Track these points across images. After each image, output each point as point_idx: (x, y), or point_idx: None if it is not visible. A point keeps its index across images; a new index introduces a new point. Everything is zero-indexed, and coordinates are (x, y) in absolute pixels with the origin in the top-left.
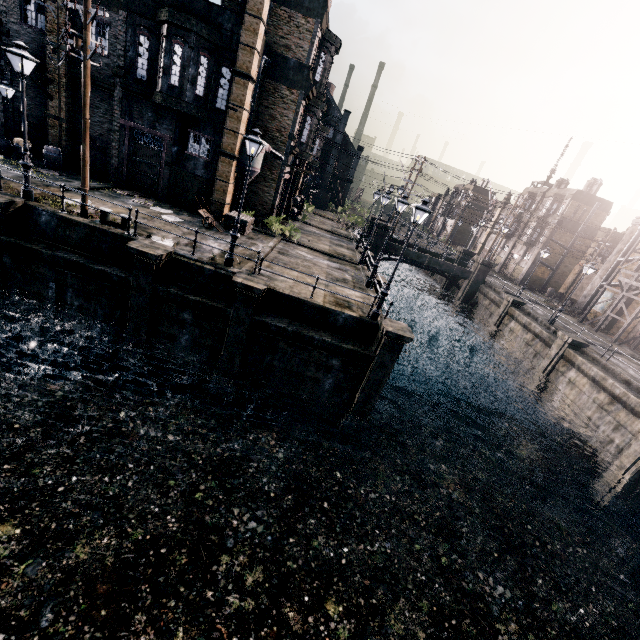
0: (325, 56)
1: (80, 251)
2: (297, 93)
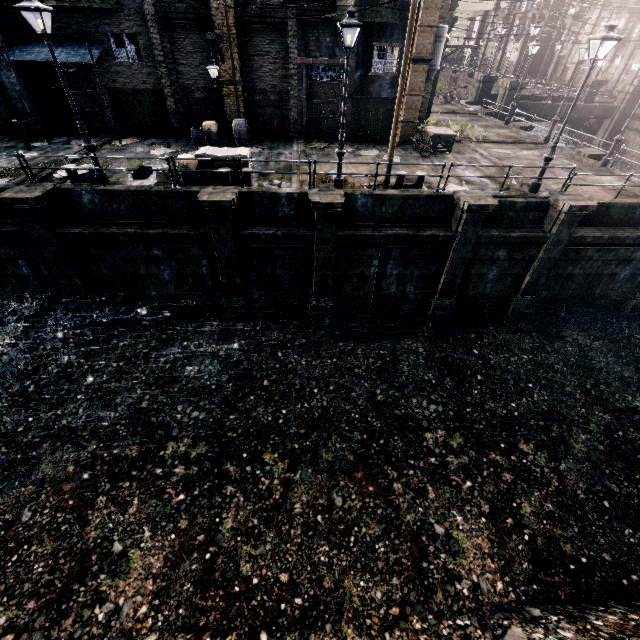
0: None
1: (397, 223)
2: None
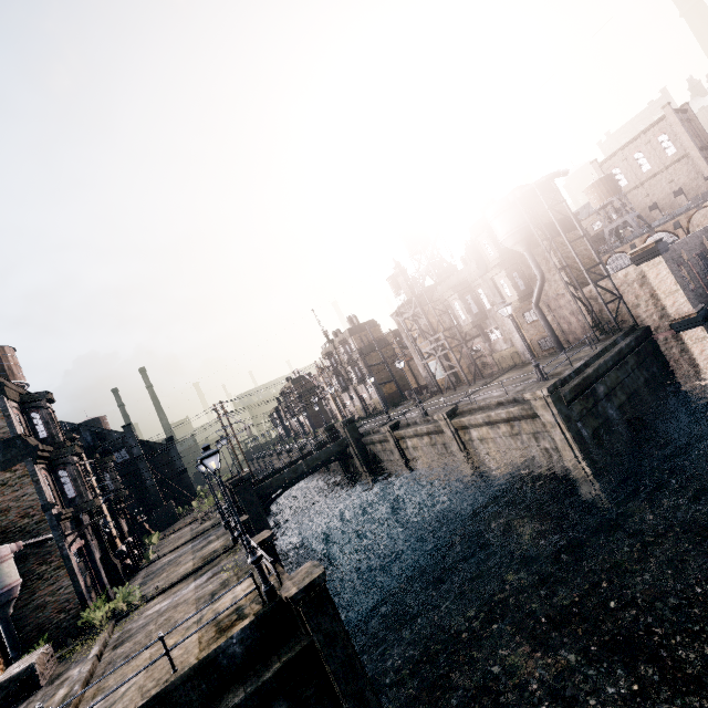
0: (38, 413)
1: None
2: (22, 466)
